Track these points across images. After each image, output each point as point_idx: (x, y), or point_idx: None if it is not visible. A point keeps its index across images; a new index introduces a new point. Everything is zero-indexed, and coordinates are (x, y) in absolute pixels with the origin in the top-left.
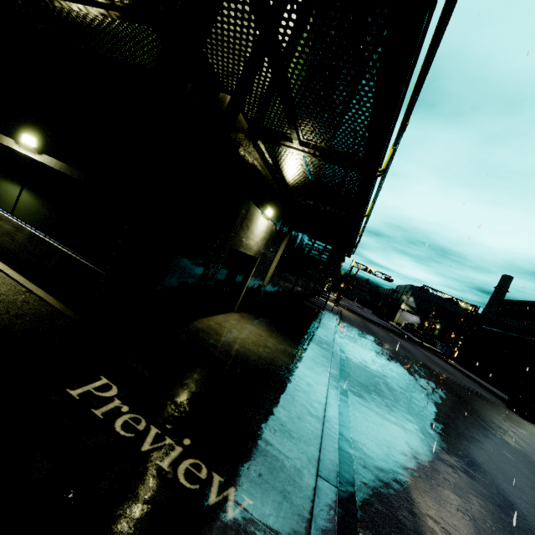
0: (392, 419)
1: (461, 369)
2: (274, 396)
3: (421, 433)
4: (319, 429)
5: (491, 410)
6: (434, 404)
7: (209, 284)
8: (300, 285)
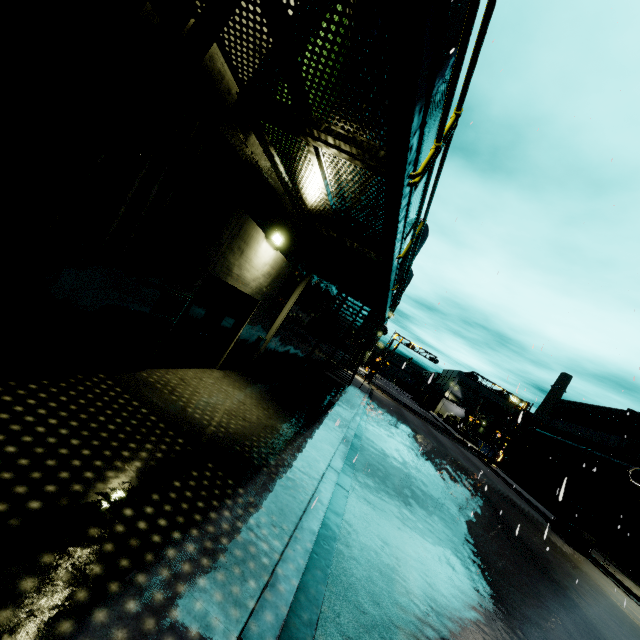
0: (402, 537)
1: (503, 477)
2: (222, 492)
3: (439, 560)
4: (278, 550)
5: (533, 532)
6: (463, 519)
7: (169, 319)
8: (323, 351)
